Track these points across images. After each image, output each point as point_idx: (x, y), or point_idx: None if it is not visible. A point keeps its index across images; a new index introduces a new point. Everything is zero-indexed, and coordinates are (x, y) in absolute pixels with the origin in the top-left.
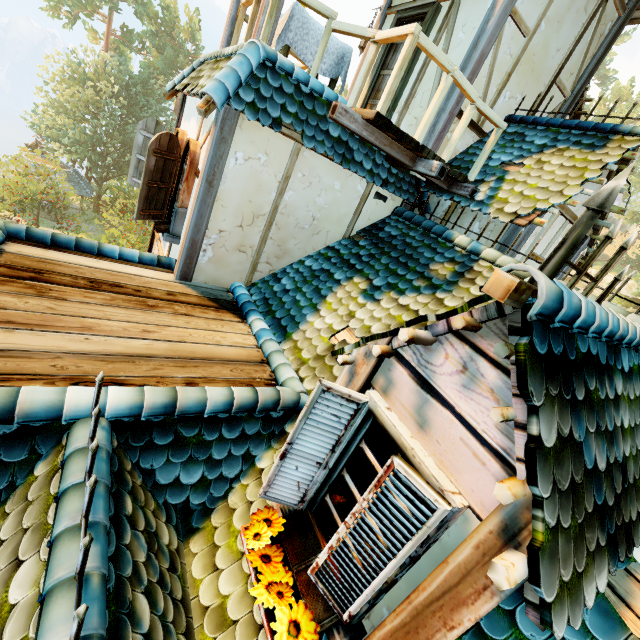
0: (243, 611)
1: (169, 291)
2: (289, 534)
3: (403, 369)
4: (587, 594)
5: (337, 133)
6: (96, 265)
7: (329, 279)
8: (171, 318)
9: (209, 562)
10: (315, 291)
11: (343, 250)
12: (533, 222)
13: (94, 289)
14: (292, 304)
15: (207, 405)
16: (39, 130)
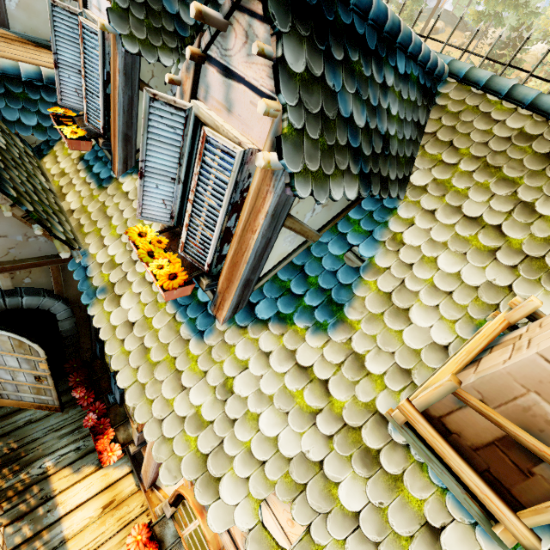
0: (73, 169)
1: None
2: (80, 120)
3: None
4: (163, 58)
5: None
6: None
7: None
8: None
9: (54, 162)
10: None
11: None
12: None
13: None
14: None
15: (21, 70)
16: None
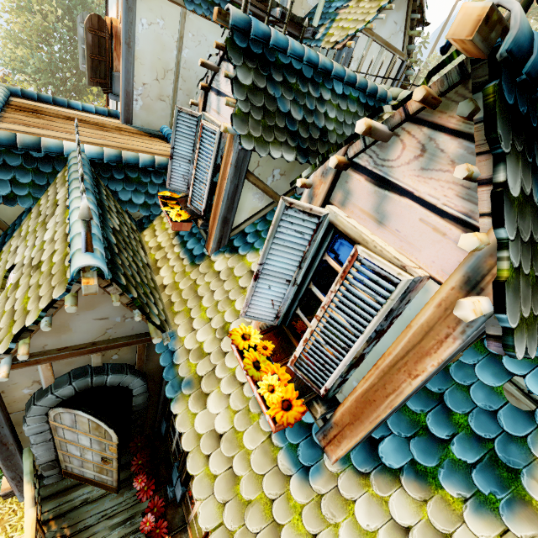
0: (168, 243)
1: (117, 126)
2: (182, 201)
3: (213, 93)
4: (273, 152)
5: None
6: (68, 112)
7: None
8: (119, 136)
9: (153, 235)
10: None
11: None
12: (346, 45)
13: (70, 120)
14: None
15: (139, 160)
16: (4, 63)
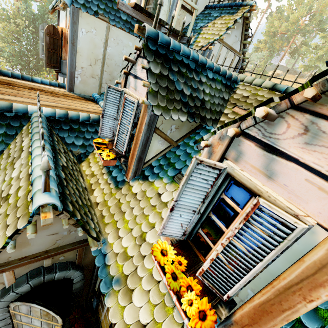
0: (99, 172)
1: (64, 93)
2: (109, 144)
3: (131, 77)
4: (173, 115)
5: (125, 18)
6: (32, 84)
7: None
8: (65, 100)
9: (88, 166)
10: None
11: None
12: (208, 48)
13: (32, 90)
14: None
15: (80, 116)
16: None
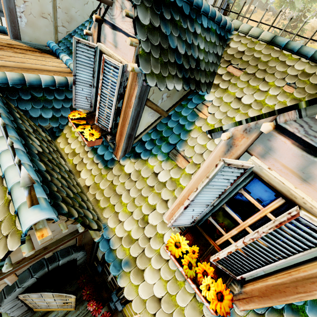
0: (81, 150)
1: (8, 43)
2: (88, 118)
3: (107, 26)
4: (168, 85)
5: None
6: None
7: None
8: (13, 54)
9: (66, 143)
10: None
11: None
12: None
13: None
14: None
15: (41, 81)
16: None
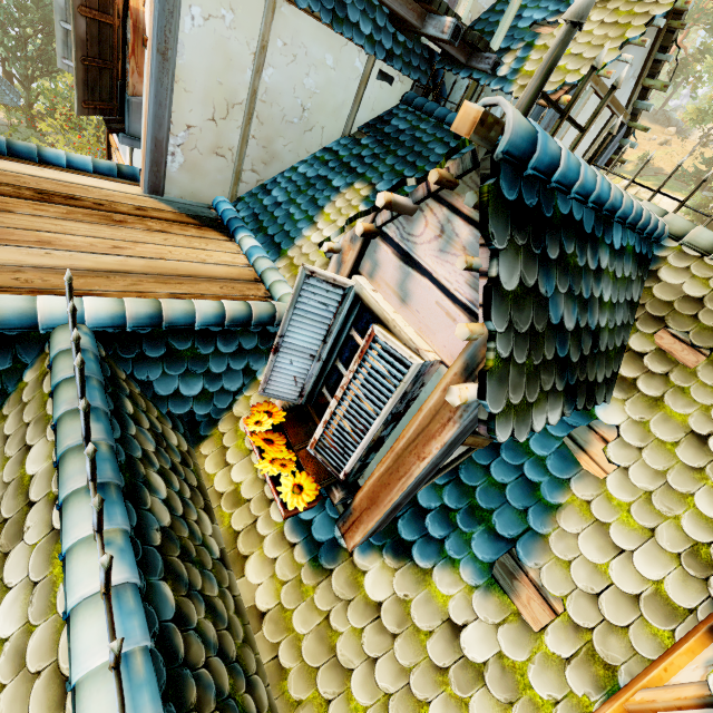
0: (255, 492)
1: (138, 206)
2: (290, 424)
3: (387, 248)
4: (536, 421)
5: None
6: (40, 174)
7: (327, 187)
8: (145, 235)
9: (220, 460)
10: (311, 202)
11: (342, 151)
12: (560, 101)
13: (44, 201)
14: (285, 218)
15: (196, 317)
16: None
